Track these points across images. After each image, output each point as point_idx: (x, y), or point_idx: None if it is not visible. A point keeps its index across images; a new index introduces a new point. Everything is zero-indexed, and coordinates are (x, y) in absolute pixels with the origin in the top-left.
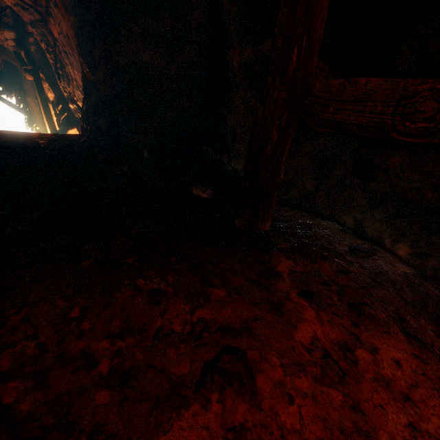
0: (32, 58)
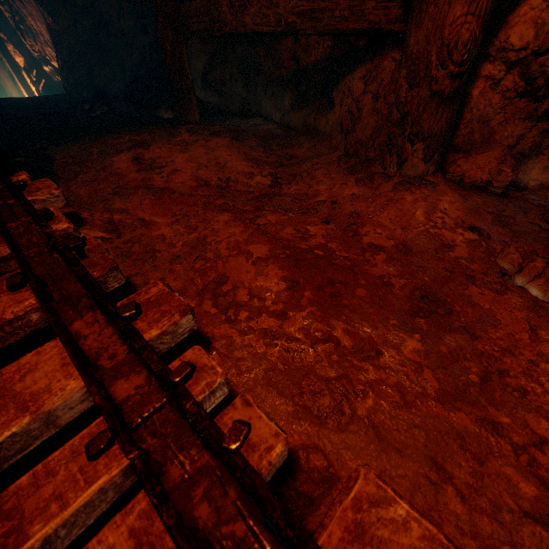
0: None
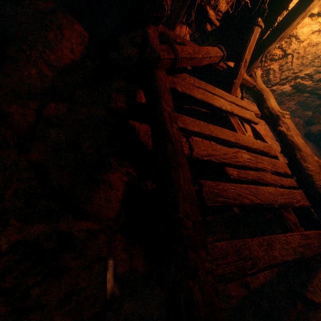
0: None
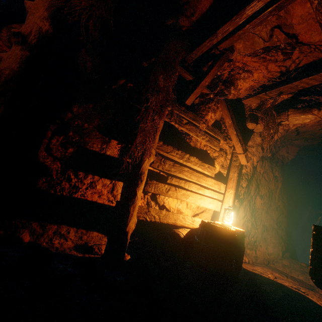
0: None
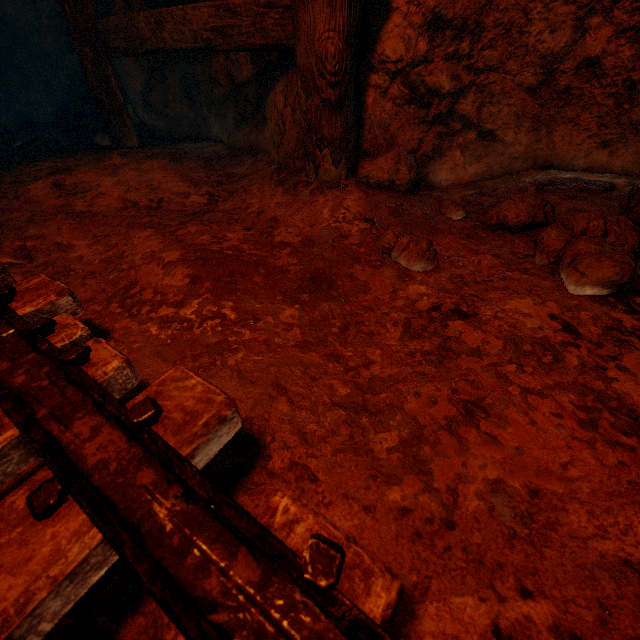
0: None
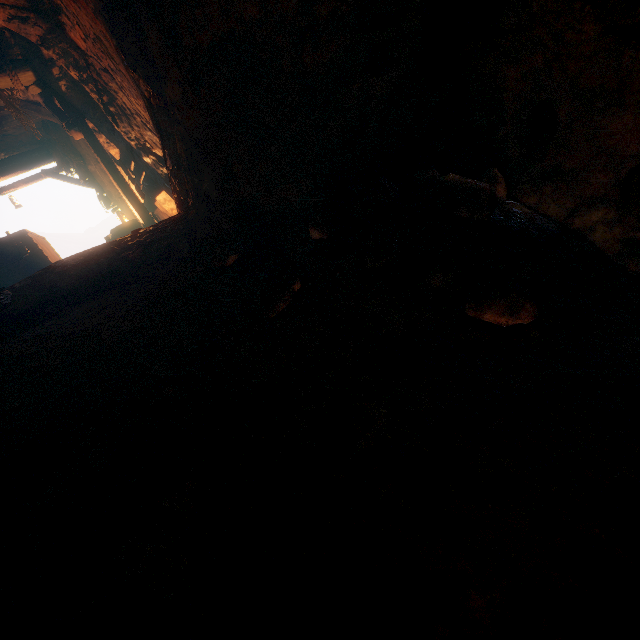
0: (69, 103)
